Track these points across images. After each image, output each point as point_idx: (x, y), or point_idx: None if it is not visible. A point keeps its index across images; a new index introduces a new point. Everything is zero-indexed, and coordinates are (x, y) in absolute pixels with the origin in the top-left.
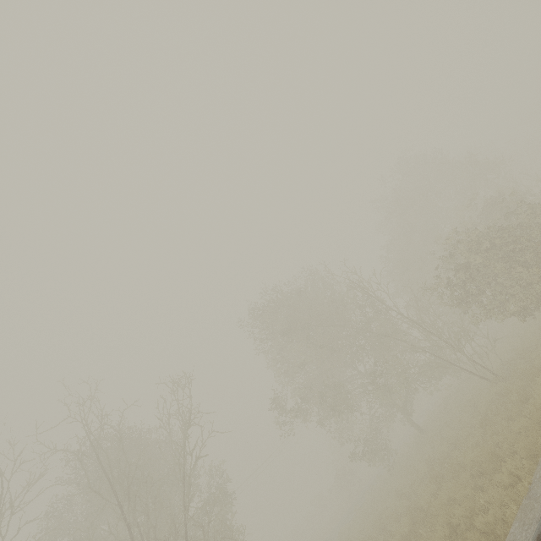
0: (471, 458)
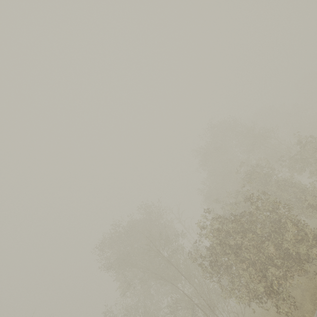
0: None
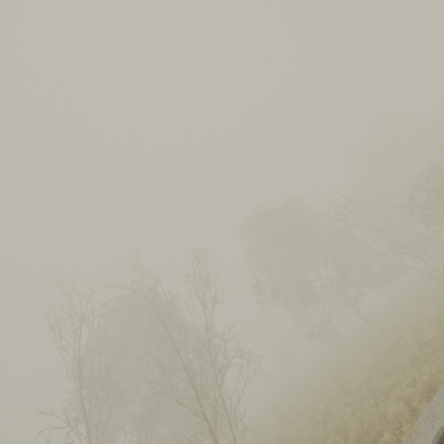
0: (430, 315)
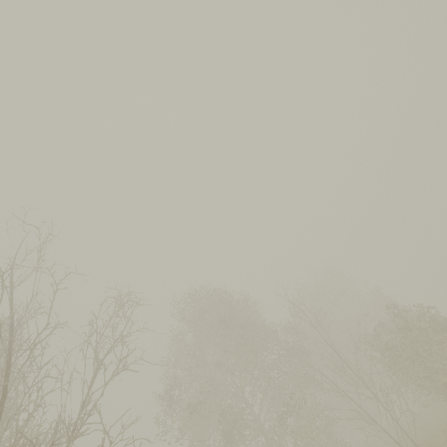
0: None
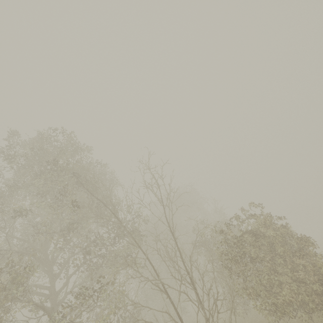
0: None
